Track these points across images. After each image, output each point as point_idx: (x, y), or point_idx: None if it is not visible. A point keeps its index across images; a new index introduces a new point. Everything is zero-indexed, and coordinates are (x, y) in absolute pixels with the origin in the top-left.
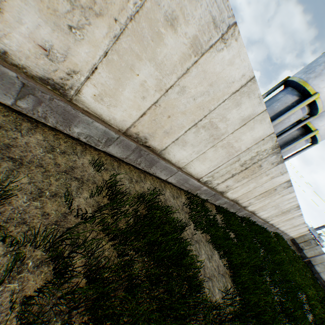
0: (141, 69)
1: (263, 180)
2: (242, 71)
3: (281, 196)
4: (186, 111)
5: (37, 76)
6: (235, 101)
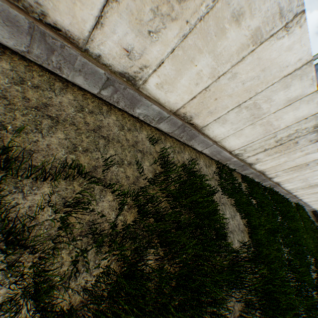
0: (200, 61)
1: (296, 155)
2: (299, 56)
3: (312, 171)
4: (232, 94)
5: (118, 72)
6: (285, 84)
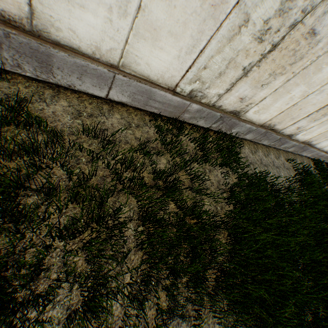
0: None
1: None
2: None
3: None
4: None
5: (286, 135)
6: None
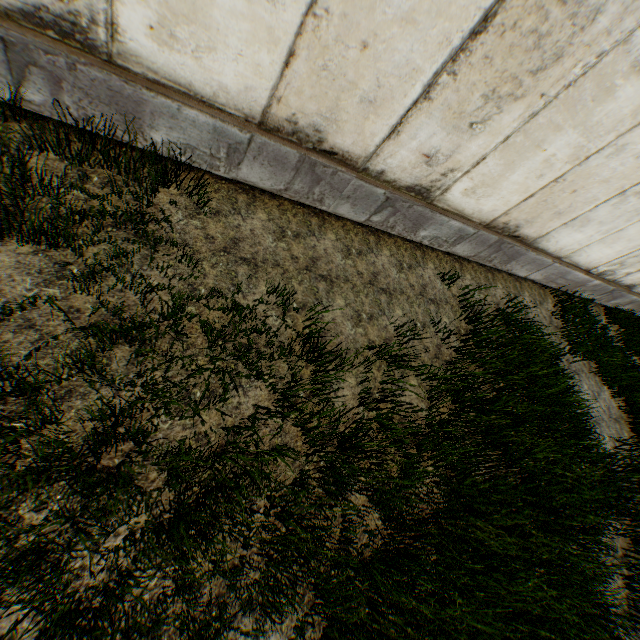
0: (554, 142)
1: None
2: None
3: None
4: (610, 177)
5: (404, 186)
6: None
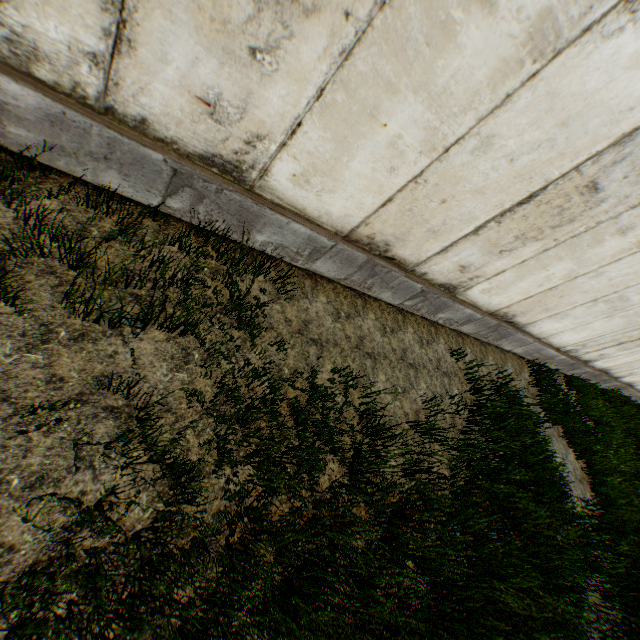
0: (555, 266)
1: None
2: None
3: None
4: (588, 290)
5: (438, 283)
6: None
